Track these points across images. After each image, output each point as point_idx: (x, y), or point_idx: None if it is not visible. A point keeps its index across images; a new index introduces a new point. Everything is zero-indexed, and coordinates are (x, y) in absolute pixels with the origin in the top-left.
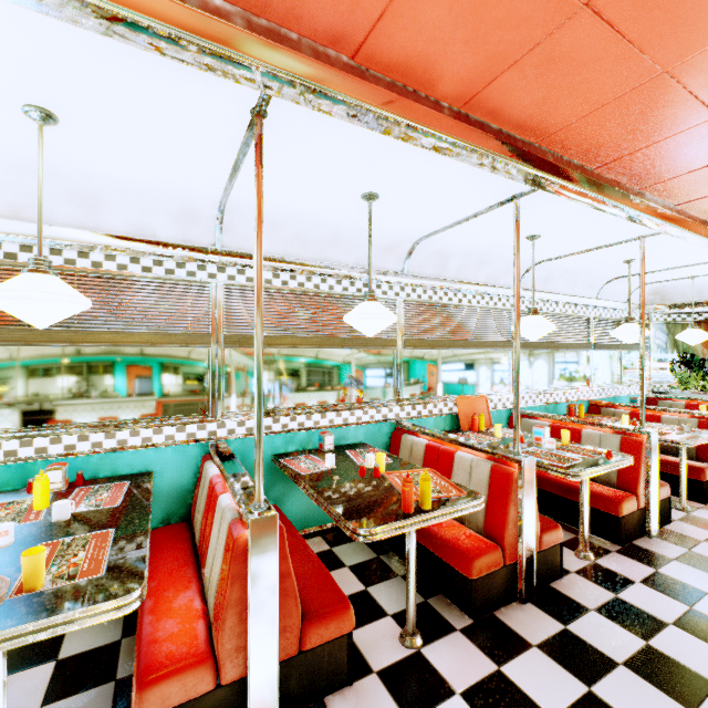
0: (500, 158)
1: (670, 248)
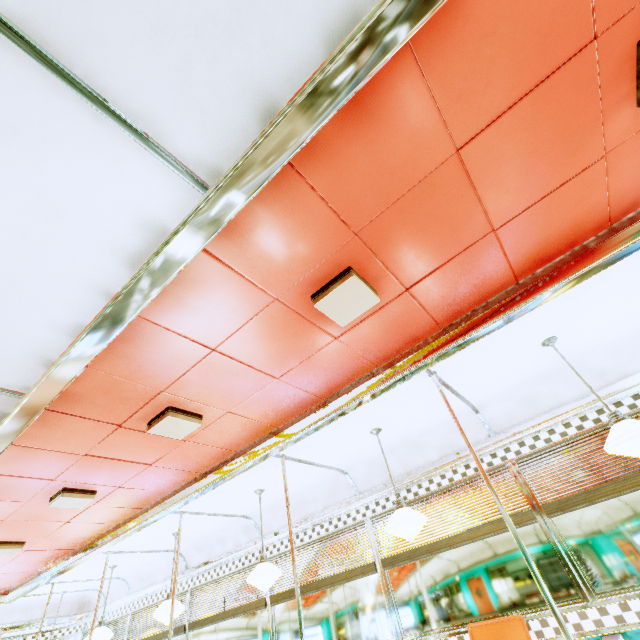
0: (216, 480)
1: (514, 330)
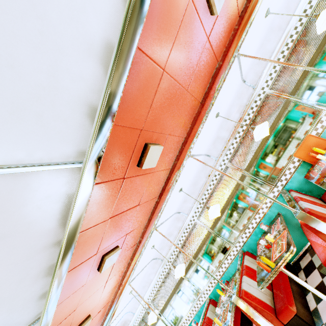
0: (171, 189)
1: (261, 4)
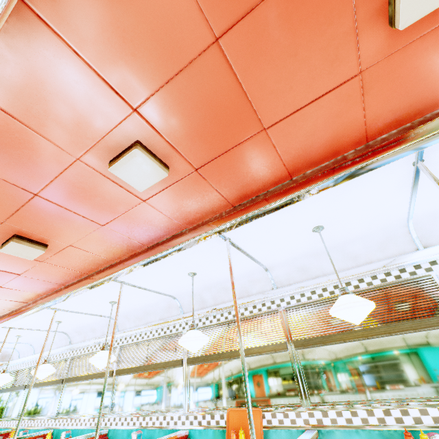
0: (71, 292)
1: (289, 216)
